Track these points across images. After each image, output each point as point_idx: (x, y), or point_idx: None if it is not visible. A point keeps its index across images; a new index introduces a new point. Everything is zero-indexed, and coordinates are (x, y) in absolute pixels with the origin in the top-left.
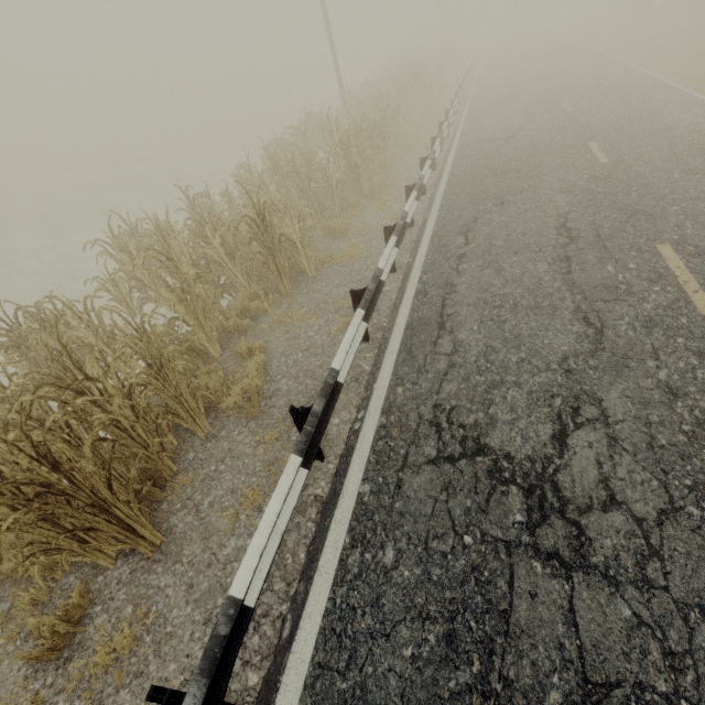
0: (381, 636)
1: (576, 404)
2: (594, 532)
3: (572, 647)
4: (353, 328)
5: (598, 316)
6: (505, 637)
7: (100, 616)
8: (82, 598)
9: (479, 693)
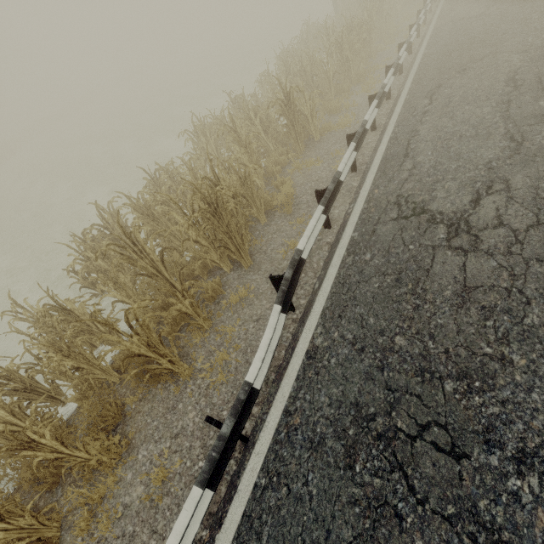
0: (363, 282)
1: (490, 184)
2: (485, 237)
3: (460, 277)
4: (348, 152)
5: (521, 135)
6: (426, 277)
7: (228, 289)
8: (220, 282)
9: (410, 294)
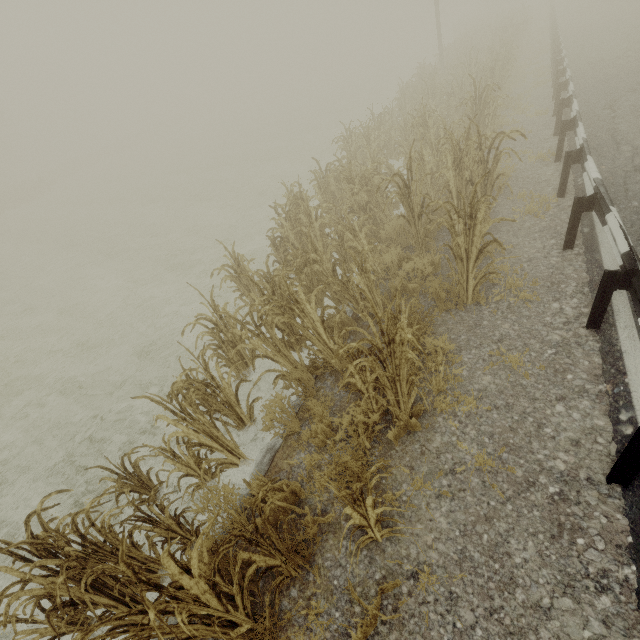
0: None
1: None
2: None
3: None
4: (581, 127)
5: None
6: None
7: None
8: None
9: None
